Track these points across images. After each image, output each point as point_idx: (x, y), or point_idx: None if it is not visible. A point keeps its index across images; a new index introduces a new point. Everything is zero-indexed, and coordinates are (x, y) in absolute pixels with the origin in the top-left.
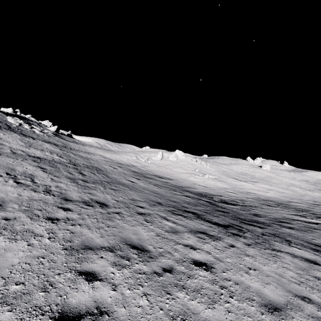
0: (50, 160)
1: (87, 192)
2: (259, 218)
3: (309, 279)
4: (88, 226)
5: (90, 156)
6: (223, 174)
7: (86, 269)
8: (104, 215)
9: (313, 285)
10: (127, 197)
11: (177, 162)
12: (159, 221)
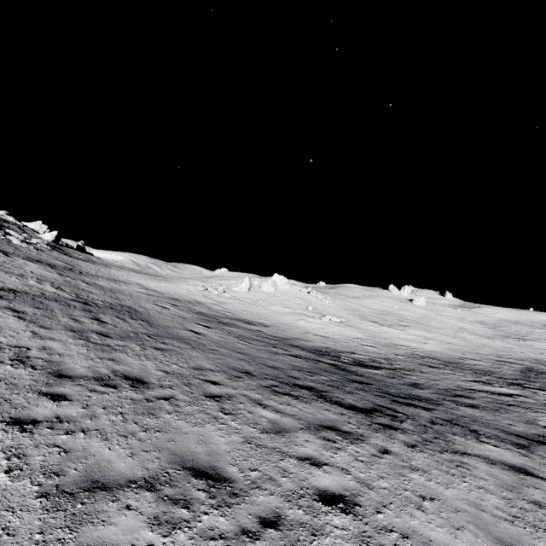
0: (36, 294)
1: (107, 357)
2: (420, 391)
3: (526, 508)
4: (102, 433)
5: (118, 286)
6: (354, 315)
7: (89, 544)
8: (138, 406)
9: (535, 520)
10: (186, 364)
11: (276, 295)
12: (249, 410)
